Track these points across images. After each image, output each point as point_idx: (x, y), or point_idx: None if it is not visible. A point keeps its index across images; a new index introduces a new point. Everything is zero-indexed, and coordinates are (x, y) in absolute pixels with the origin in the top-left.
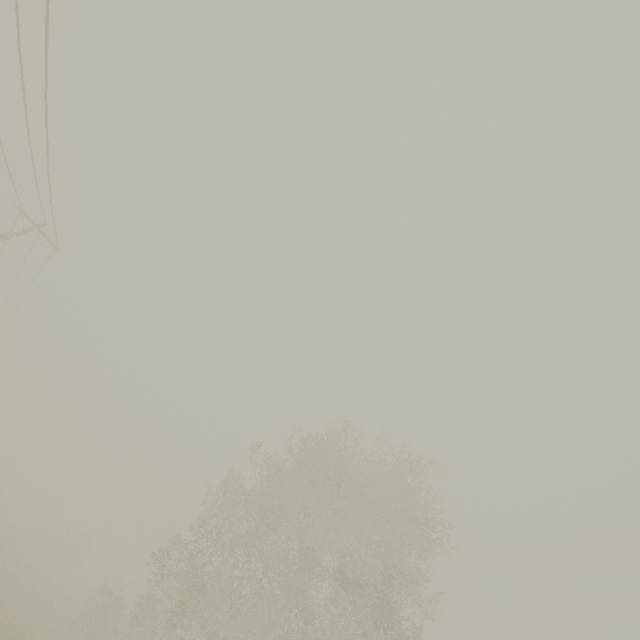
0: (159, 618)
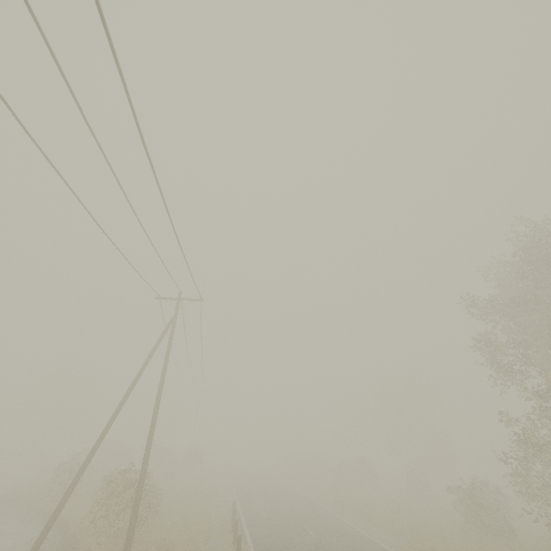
0: (545, 482)
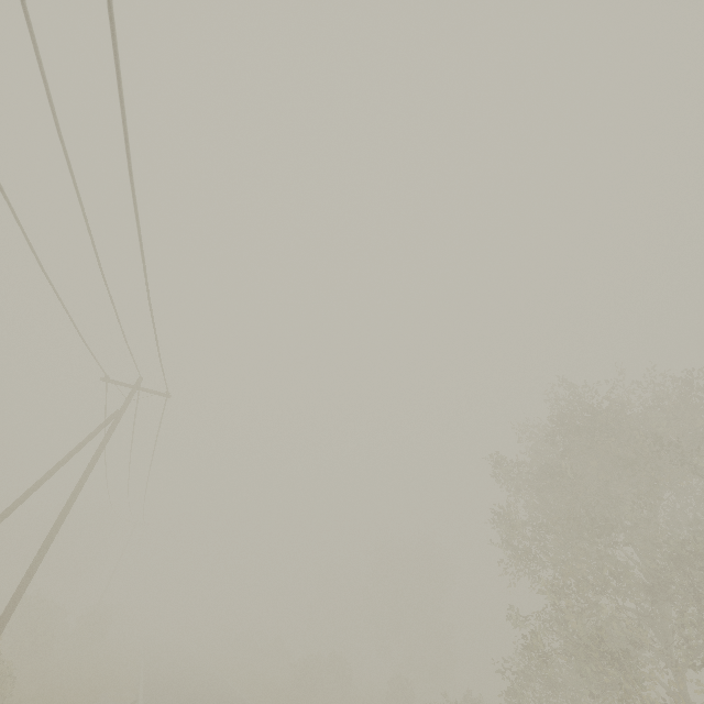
0: None
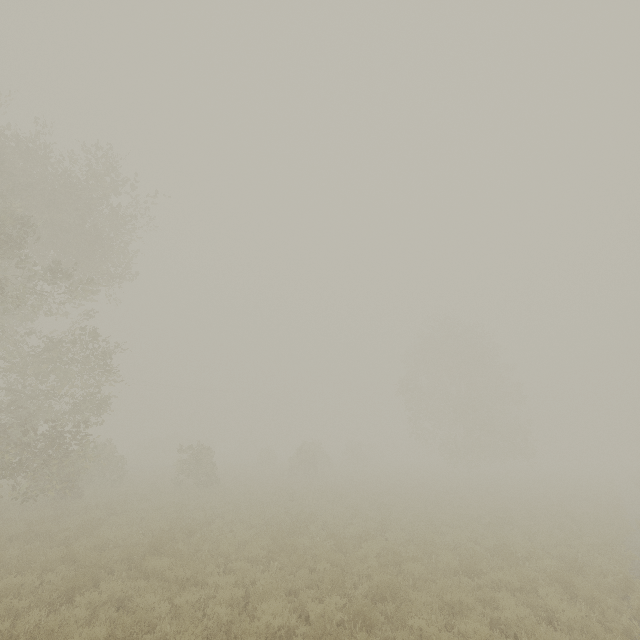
0: None
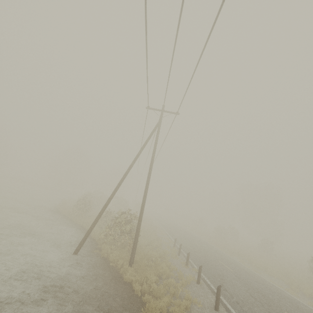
0: None
